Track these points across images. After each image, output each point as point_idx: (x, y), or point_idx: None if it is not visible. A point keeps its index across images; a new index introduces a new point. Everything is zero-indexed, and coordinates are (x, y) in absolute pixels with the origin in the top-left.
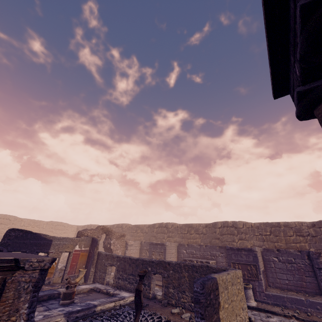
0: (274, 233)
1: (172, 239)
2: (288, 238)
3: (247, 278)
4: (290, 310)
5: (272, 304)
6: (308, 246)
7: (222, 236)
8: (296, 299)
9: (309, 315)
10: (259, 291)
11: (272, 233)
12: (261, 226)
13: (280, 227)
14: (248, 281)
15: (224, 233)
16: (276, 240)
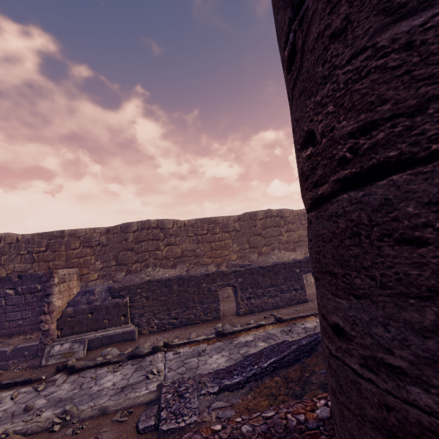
0: (52, 248)
1: None
2: (71, 252)
3: None
4: None
5: None
6: (95, 259)
7: None
8: None
9: None
10: None
11: (50, 248)
12: (34, 239)
13: (63, 238)
14: None
15: None
16: (53, 257)
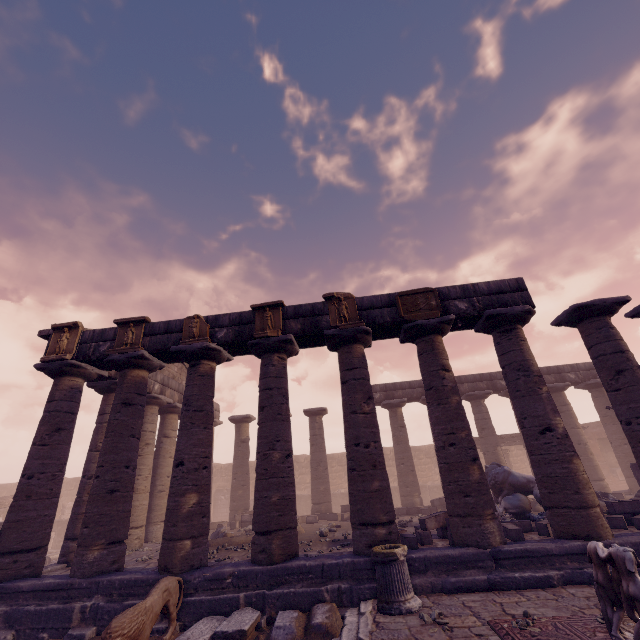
0: None
1: None
2: None
3: None
4: None
5: None
6: None
7: None
8: None
9: None
10: None
11: None
12: (229, 467)
13: None
14: None
15: None
16: None
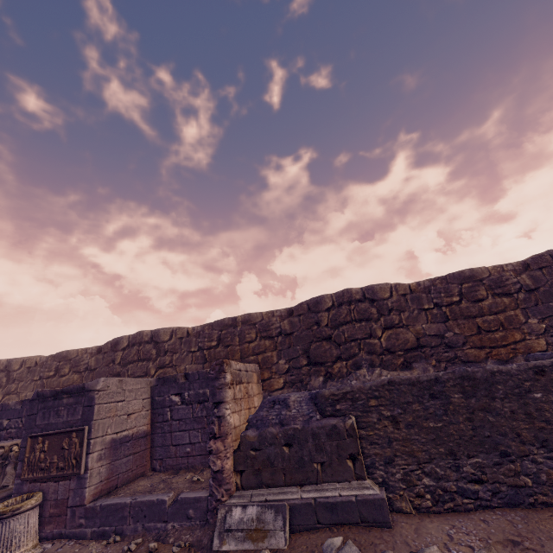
0: (224, 341)
1: (17, 398)
2: (245, 346)
3: (55, 476)
4: (124, 542)
5: (93, 537)
6: (277, 356)
7: (126, 367)
8: (150, 504)
9: (152, 548)
10: (74, 505)
11: (221, 342)
12: (204, 331)
13: (236, 327)
14: (56, 482)
15: (130, 359)
16: (225, 354)
